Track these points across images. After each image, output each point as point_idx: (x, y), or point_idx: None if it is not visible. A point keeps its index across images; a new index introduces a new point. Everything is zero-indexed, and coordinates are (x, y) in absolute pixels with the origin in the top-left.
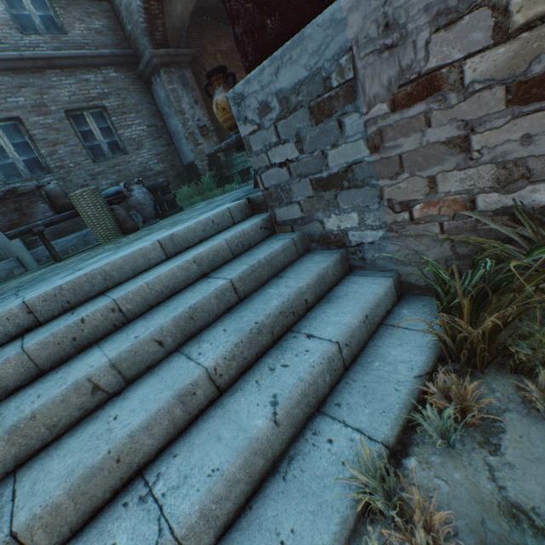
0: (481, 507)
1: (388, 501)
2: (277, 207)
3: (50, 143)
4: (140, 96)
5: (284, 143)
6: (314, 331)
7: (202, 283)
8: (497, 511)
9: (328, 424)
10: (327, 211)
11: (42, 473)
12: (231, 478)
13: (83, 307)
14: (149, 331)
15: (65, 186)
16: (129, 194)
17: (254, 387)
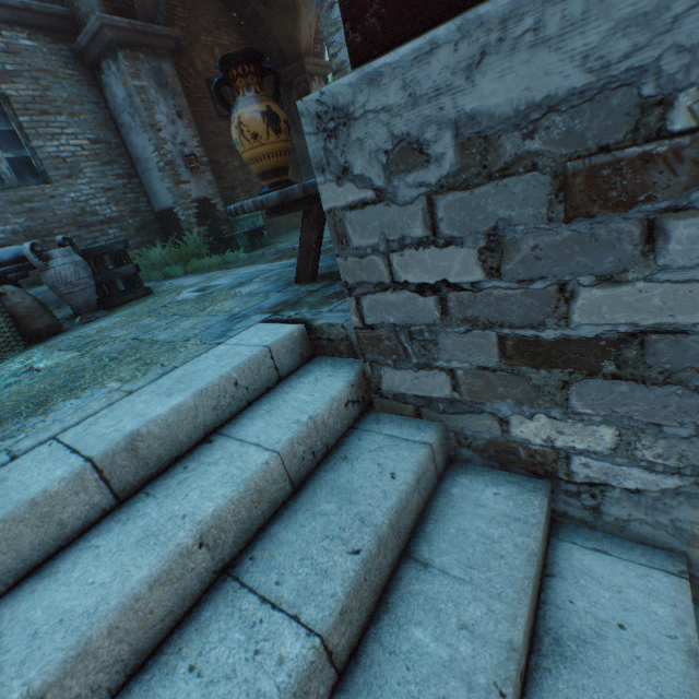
0: None
1: None
2: (388, 365)
3: None
4: (78, 89)
5: (447, 244)
6: None
7: (224, 617)
8: None
9: None
10: (527, 405)
11: None
12: None
13: None
14: None
15: None
16: (41, 265)
17: None
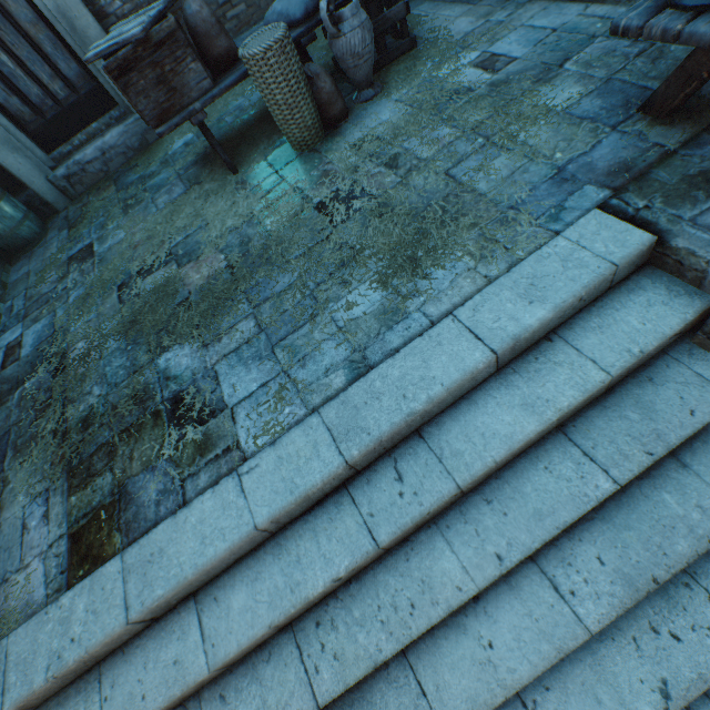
0: None
1: None
2: None
3: None
4: None
5: None
6: None
7: (560, 452)
8: None
9: (706, 708)
10: None
11: (438, 678)
12: None
13: (409, 468)
14: (516, 558)
15: None
16: (334, 32)
17: (631, 648)
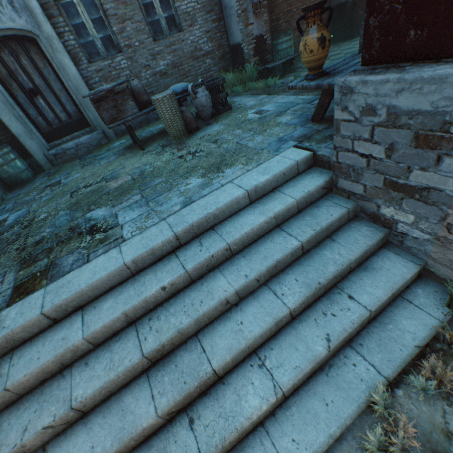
0: (432, 426)
1: (383, 406)
2: (342, 178)
3: (120, 19)
4: None
5: (375, 143)
6: (354, 294)
7: (278, 234)
8: (440, 431)
9: (353, 354)
10: (388, 203)
11: (213, 342)
12: (305, 372)
13: (206, 241)
14: (254, 274)
15: (132, 66)
16: (194, 97)
17: (313, 323)
